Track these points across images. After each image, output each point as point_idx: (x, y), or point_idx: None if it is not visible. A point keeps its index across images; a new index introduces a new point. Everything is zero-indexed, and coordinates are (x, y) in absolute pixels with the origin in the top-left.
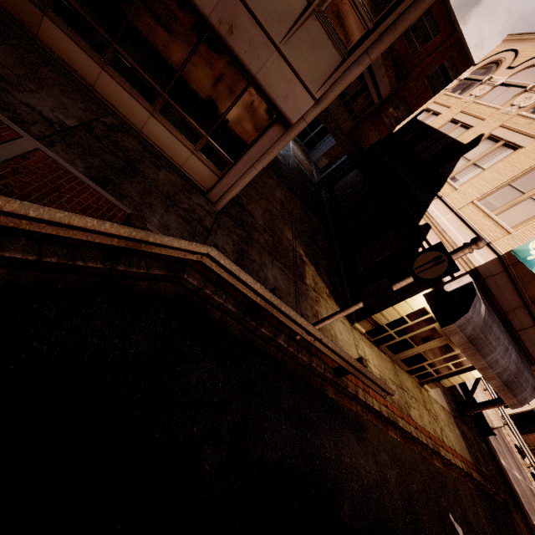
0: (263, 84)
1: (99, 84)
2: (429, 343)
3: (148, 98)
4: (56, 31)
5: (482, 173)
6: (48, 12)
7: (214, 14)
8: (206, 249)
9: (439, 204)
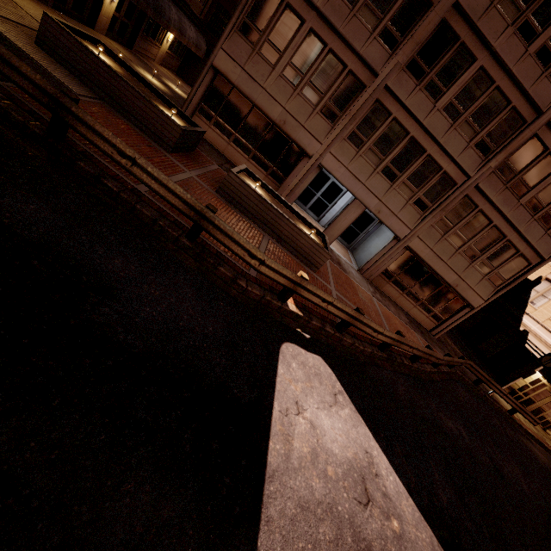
0: (465, 298)
1: (398, 299)
2: (544, 400)
3: (415, 302)
4: (389, 287)
5: (549, 301)
6: (389, 283)
7: (452, 282)
8: (470, 362)
9: (528, 318)
